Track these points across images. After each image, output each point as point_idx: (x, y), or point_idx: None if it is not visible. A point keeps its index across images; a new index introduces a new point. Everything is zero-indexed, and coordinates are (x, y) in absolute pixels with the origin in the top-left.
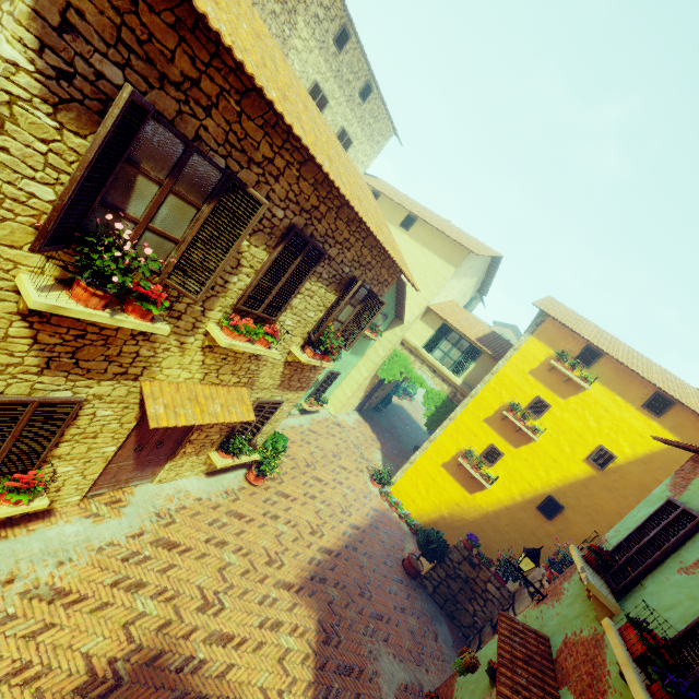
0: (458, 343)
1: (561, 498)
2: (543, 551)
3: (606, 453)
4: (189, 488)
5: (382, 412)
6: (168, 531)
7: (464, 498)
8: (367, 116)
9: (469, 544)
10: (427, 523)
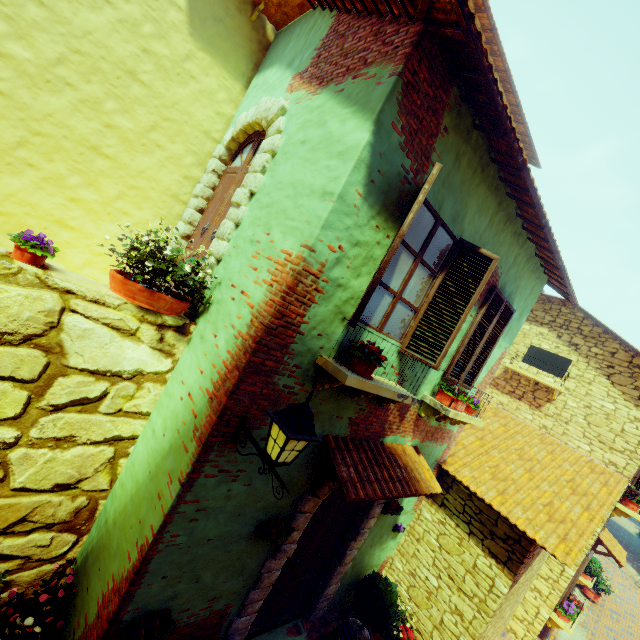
0: None
1: None
2: None
3: None
4: None
5: None
6: (598, 639)
7: None
8: None
9: None
10: None
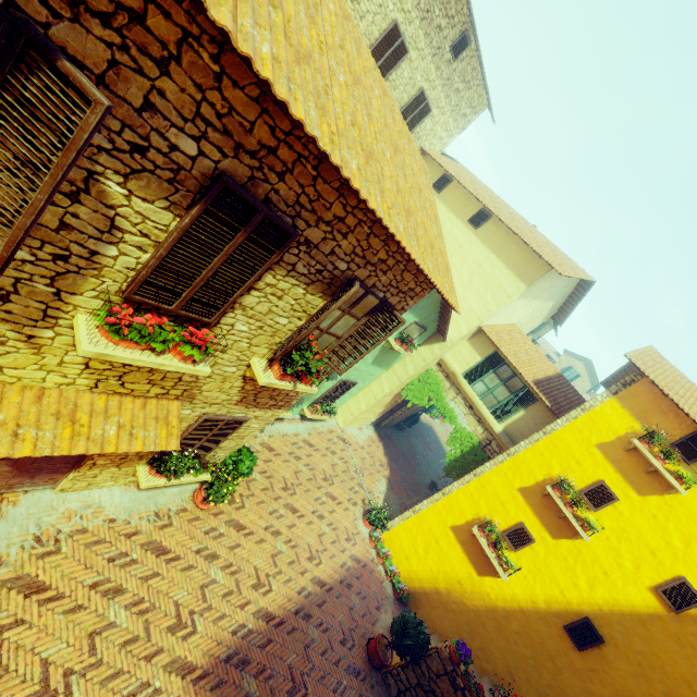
0: (508, 380)
1: (604, 627)
2: (560, 685)
3: (689, 591)
4: (105, 503)
5: (405, 431)
6: (41, 565)
7: (470, 578)
8: (456, 79)
9: (456, 656)
10: (417, 591)
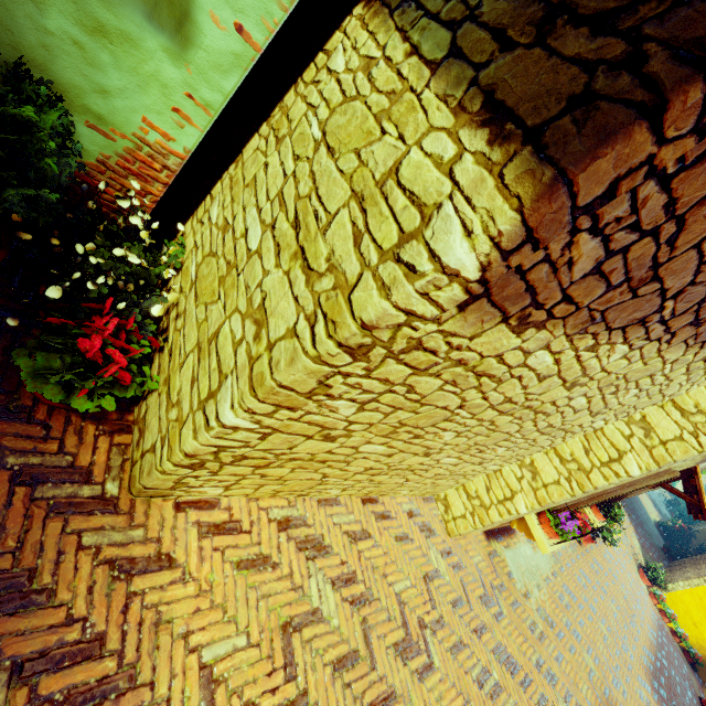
0: None
1: None
2: None
3: None
4: None
5: None
6: (564, 577)
7: None
8: None
9: None
10: None
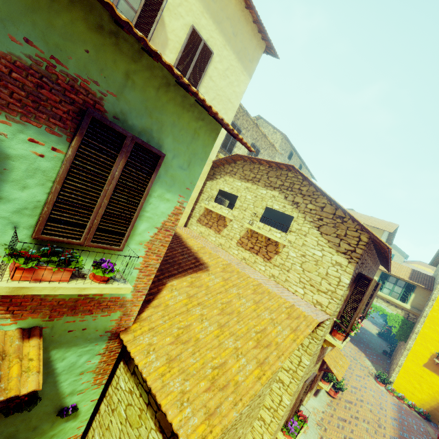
0: (396, 282)
1: None
2: None
3: None
4: (315, 406)
5: None
6: (328, 434)
7: None
8: None
9: None
10: (430, 410)
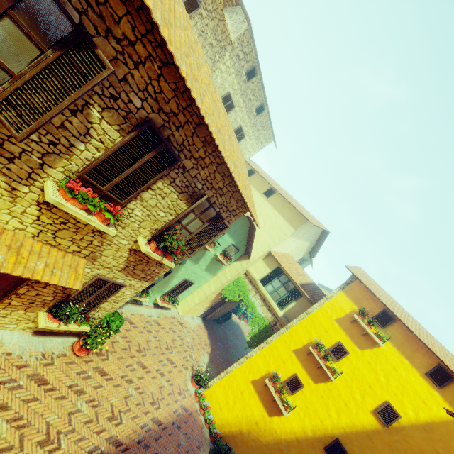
0: (286, 283)
1: (347, 444)
2: None
3: (392, 410)
4: (5, 340)
5: (222, 324)
6: None
7: (263, 419)
8: (258, 124)
9: None
10: (227, 434)
